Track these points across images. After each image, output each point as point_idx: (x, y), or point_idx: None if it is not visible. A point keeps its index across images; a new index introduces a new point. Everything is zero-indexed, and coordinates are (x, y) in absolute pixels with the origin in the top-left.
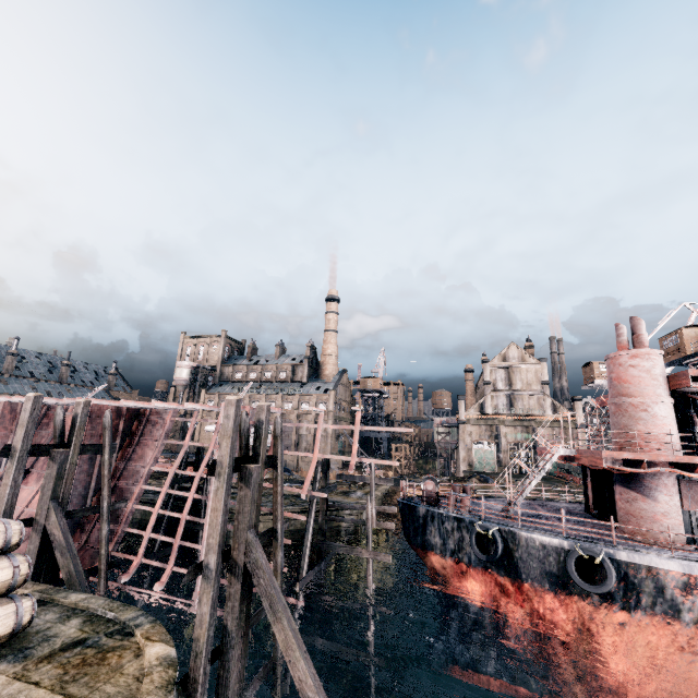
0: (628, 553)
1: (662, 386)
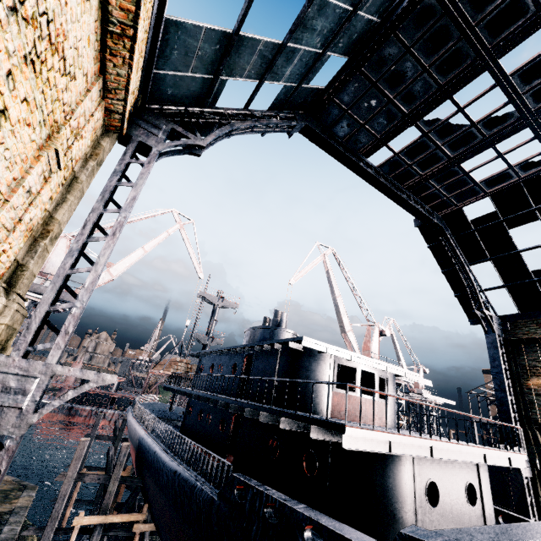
0: (46, 401)
1: None
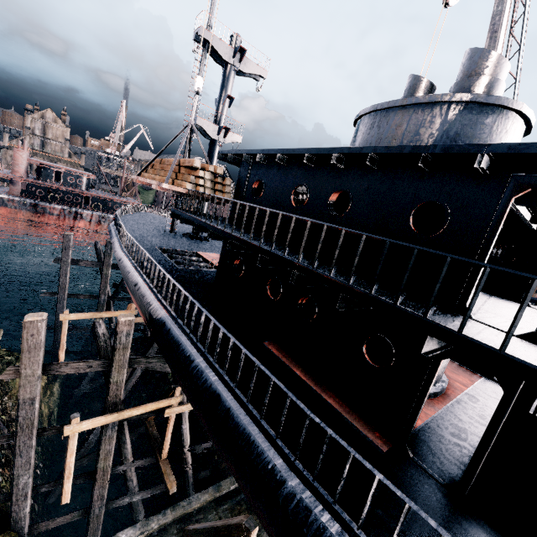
0: None
1: (25, 160)
